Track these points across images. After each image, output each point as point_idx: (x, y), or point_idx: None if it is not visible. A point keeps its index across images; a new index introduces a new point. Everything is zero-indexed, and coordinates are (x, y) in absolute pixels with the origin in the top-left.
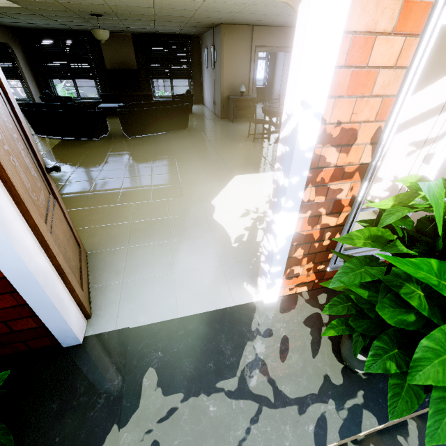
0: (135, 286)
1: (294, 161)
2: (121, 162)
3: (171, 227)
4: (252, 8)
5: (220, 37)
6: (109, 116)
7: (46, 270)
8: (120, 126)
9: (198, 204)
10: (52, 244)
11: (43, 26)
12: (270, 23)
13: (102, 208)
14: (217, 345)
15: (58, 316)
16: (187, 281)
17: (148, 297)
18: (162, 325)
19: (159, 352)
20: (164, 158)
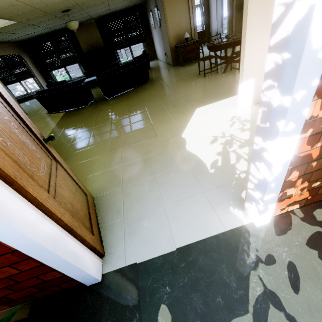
0: (134, 222)
1: (301, 69)
2: (106, 119)
3: (153, 164)
4: None
5: None
6: (93, 87)
7: (54, 234)
8: (101, 92)
9: (171, 140)
10: (56, 208)
11: (36, 34)
12: None
13: (99, 157)
14: (220, 276)
15: (75, 268)
16: (176, 212)
17: (146, 231)
18: (163, 258)
19: (166, 288)
20: (137, 108)
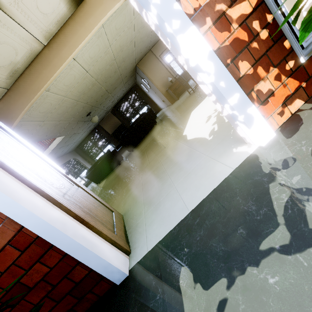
0: (152, 213)
1: None
2: (131, 163)
3: (163, 166)
4: (138, 39)
5: (140, 71)
6: (123, 153)
7: (63, 219)
8: (128, 152)
9: (175, 142)
10: (66, 203)
11: (80, 140)
12: (156, 39)
13: (126, 188)
14: (236, 209)
15: (90, 253)
16: (185, 184)
17: (162, 214)
18: (179, 226)
19: (184, 249)
20: (150, 143)
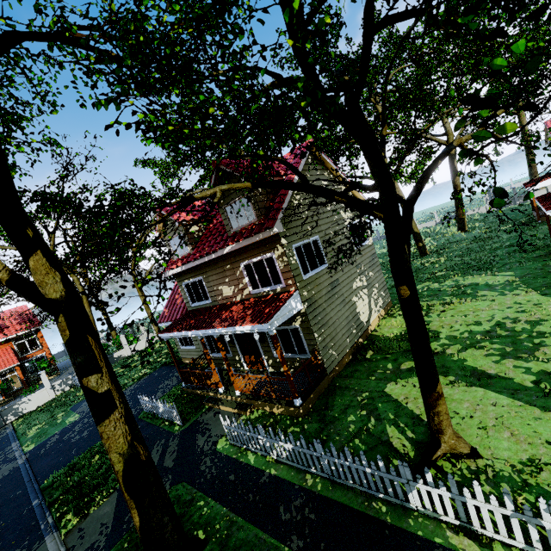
0: None
1: None
2: None
3: None
4: None
5: None
6: None
7: None
8: None
9: None
10: None
11: None
12: None
13: None
14: None
15: None
16: None
17: None
18: None
19: None
20: None
